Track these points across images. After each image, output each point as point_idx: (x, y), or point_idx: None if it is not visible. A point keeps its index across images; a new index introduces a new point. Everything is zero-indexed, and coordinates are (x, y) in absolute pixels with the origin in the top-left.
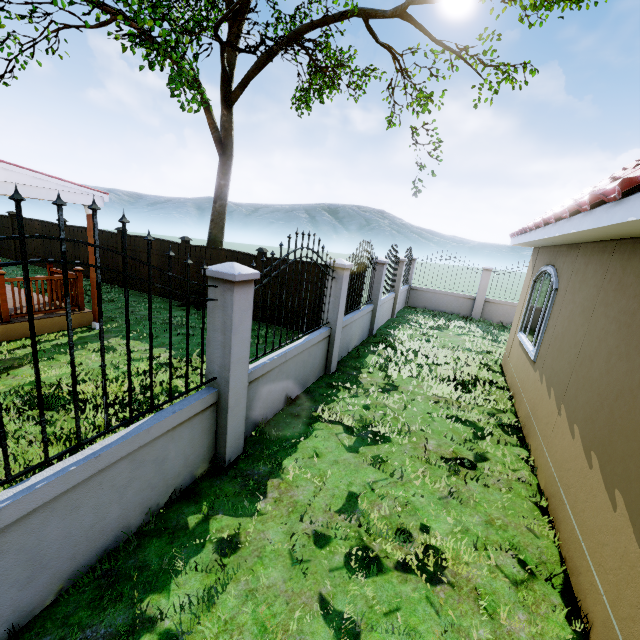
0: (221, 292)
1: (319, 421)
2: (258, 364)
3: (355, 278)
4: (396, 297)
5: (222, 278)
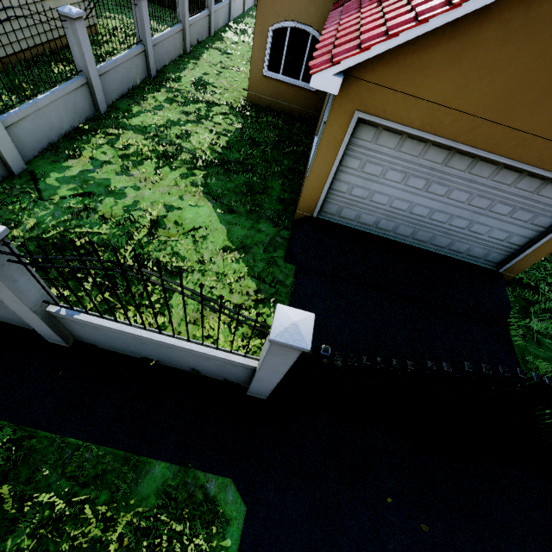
0: None
1: (210, 49)
2: (189, 20)
3: None
4: None
5: None
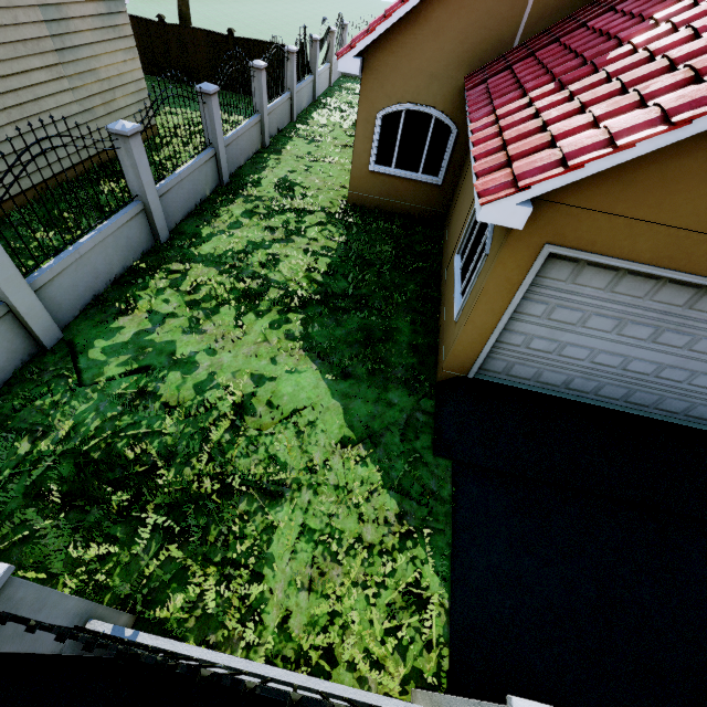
0: (257, 74)
1: (294, 137)
2: (268, 108)
3: (300, 57)
4: (331, 68)
5: (257, 68)
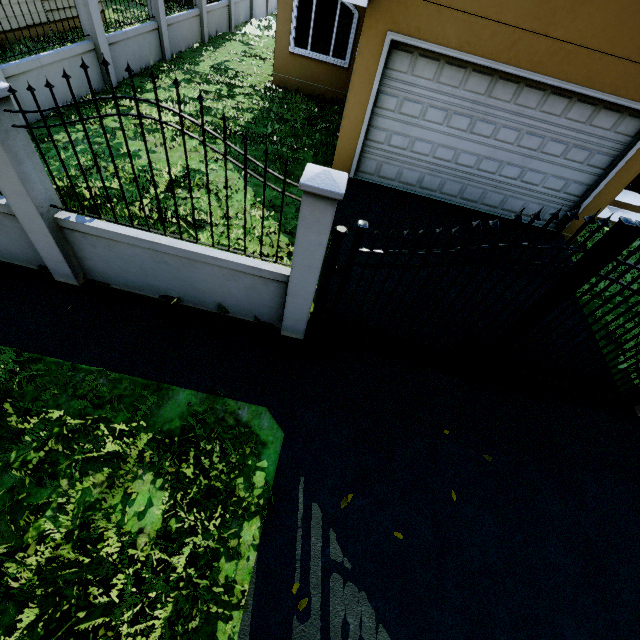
0: None
1: (231, 40)
2: (207, 6)
3: None
4: None
5: None
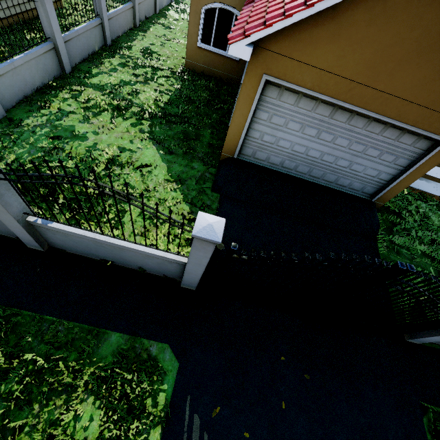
0: None
1: (156, 24)
2: None
3: None
4: None
5: None
